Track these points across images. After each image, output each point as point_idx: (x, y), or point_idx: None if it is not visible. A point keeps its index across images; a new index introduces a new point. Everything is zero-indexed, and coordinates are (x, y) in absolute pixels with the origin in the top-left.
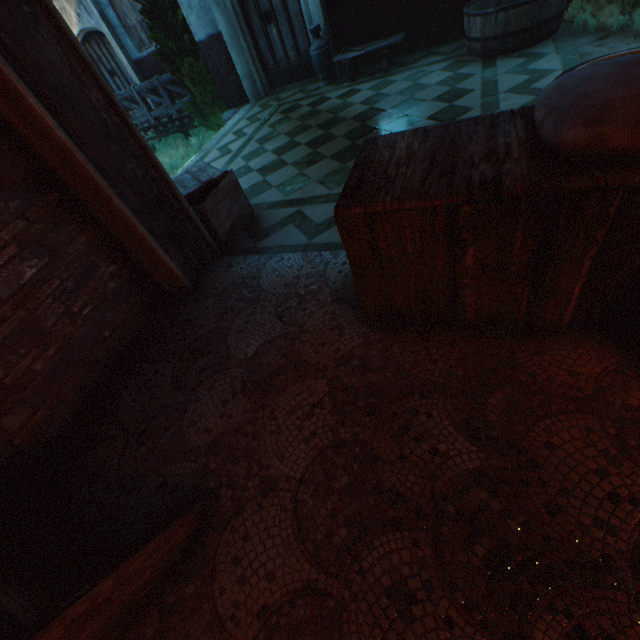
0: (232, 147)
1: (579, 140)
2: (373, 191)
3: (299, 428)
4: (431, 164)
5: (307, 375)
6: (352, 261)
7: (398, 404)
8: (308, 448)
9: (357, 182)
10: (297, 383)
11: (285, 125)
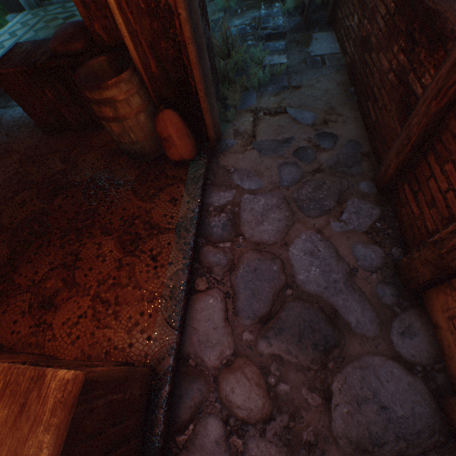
0: (6, 44)
1: (52, 49)
2: (2, 65)
3: (4, 172)
4: (27, 55)
5: (13, 154)
6: (14, 98)
7: (44, 158)
8: (6, 177)
9: (0, 61)
10: (8, 158)
11: (44, 32)
